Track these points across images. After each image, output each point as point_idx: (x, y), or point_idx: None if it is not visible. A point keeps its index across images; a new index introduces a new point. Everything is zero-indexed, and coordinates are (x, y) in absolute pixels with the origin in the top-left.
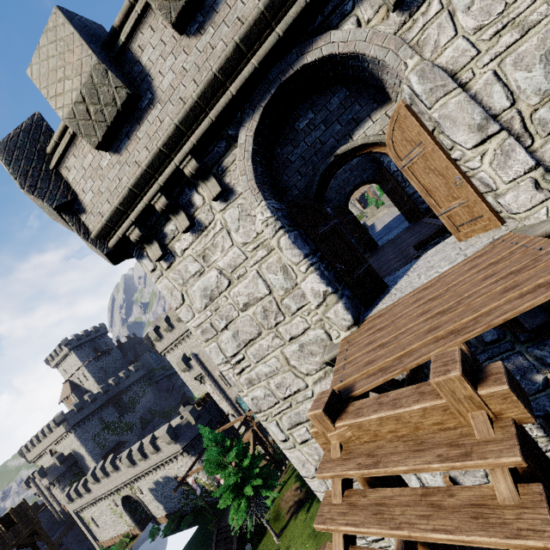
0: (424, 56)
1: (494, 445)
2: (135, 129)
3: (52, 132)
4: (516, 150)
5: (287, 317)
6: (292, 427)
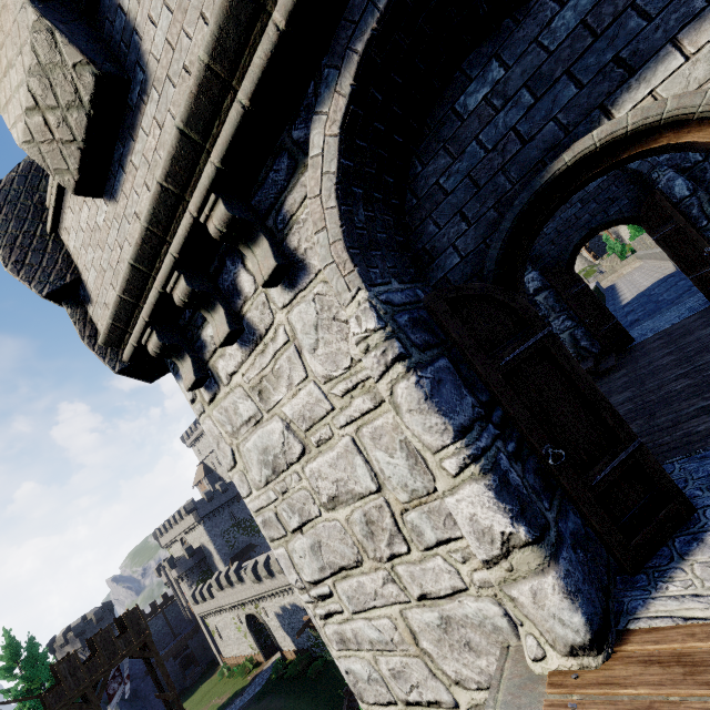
0: None
1: None
2: (128, 150)
3: None
4: None
5: (414, 550)
6: None
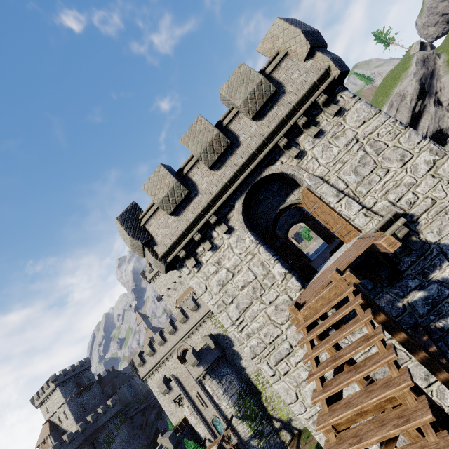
0: (309, 172)
1: (348, 288)
2: (187, 205)
3: (141, 209)
4: (353, 203)
5: (266, 290)
6: (277, 363)
